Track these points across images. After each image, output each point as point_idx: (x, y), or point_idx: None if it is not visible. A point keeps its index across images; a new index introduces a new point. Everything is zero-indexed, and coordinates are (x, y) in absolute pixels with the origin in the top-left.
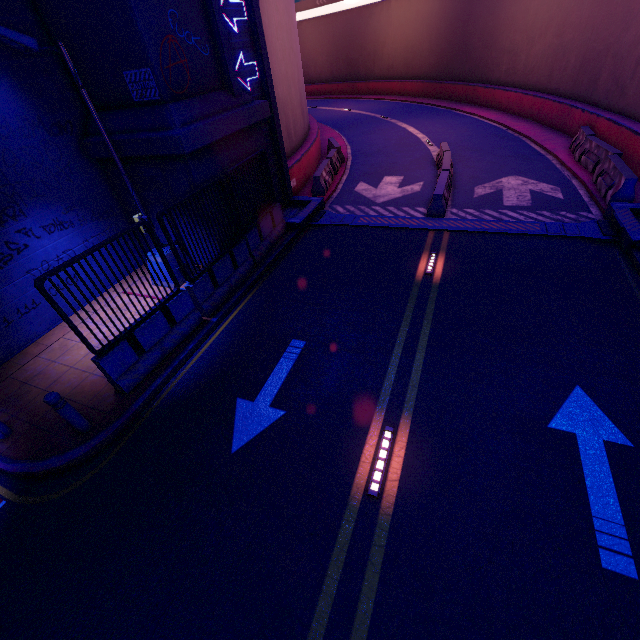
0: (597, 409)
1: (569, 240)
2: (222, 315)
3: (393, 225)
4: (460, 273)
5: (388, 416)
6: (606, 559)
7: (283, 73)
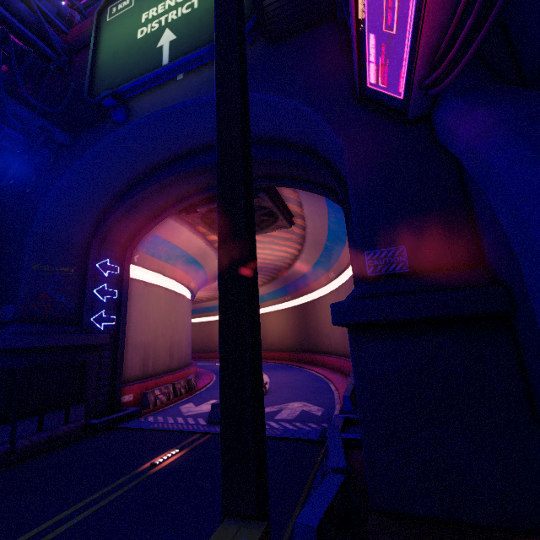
0: None
1: (295, 441)
2: None
3: (173, 428)
4: (181, 464)
5: None
6: None
7: (152, 329)
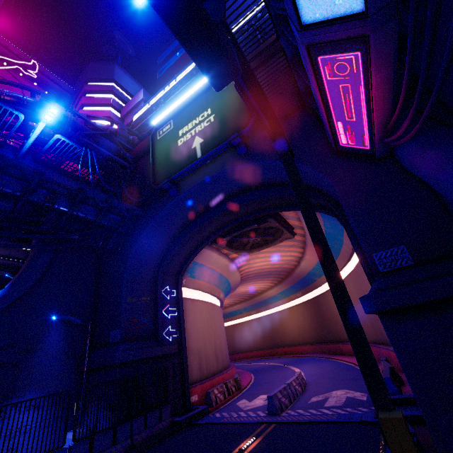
0: None
1: (353, 424)
2: None
3: (241, 421)
4: (263, 449)
5: None
6: None
7: (201, 336)
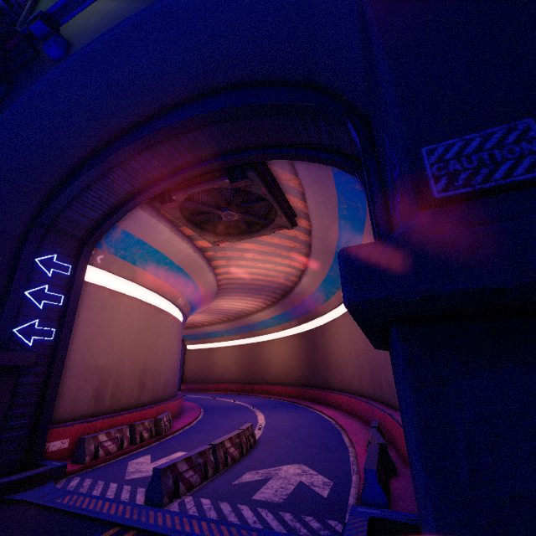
0: None
1: None
2: None
3: (85, 510)
4: None
5: None
6: None
7: (116, 350)
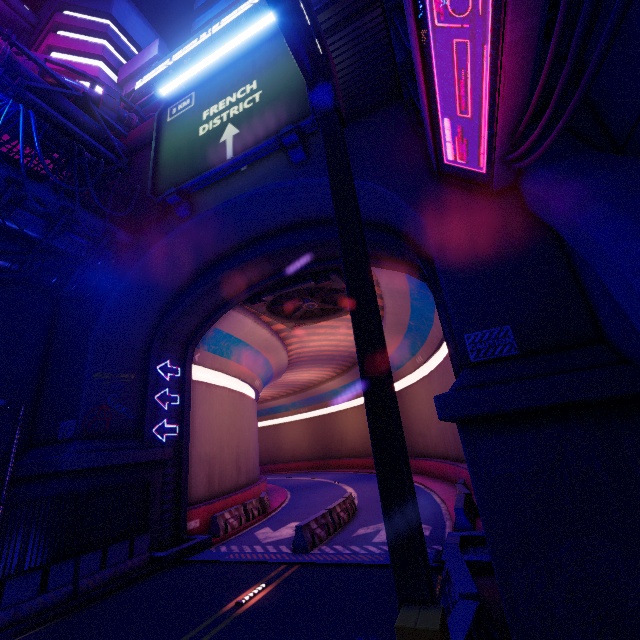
0: None
1: None
2: None
3: (253, 559)
4: (271, 602)
5: None
6: None
7: (216, 438)
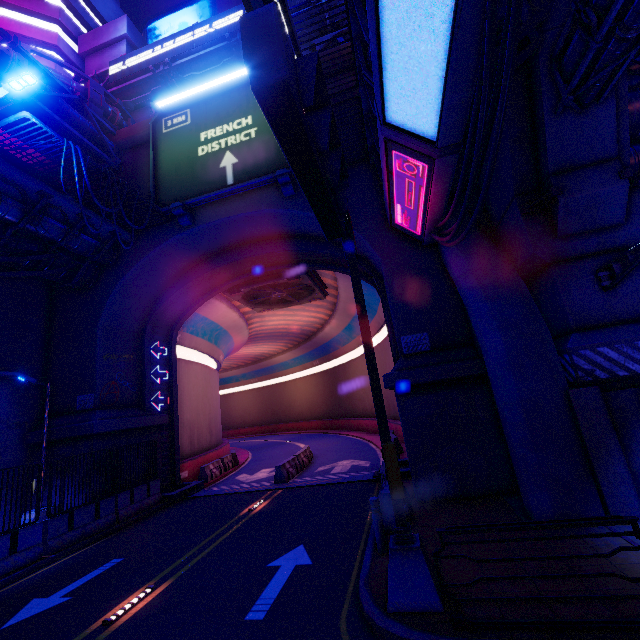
0: (305, 552)
1: (355, 483)
2: (63, 553)
3: (246, 490)
4: (273, 507)
5: (156, 583)
6: (250, 615)
7: (194, 406)
